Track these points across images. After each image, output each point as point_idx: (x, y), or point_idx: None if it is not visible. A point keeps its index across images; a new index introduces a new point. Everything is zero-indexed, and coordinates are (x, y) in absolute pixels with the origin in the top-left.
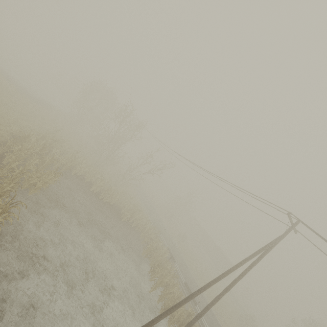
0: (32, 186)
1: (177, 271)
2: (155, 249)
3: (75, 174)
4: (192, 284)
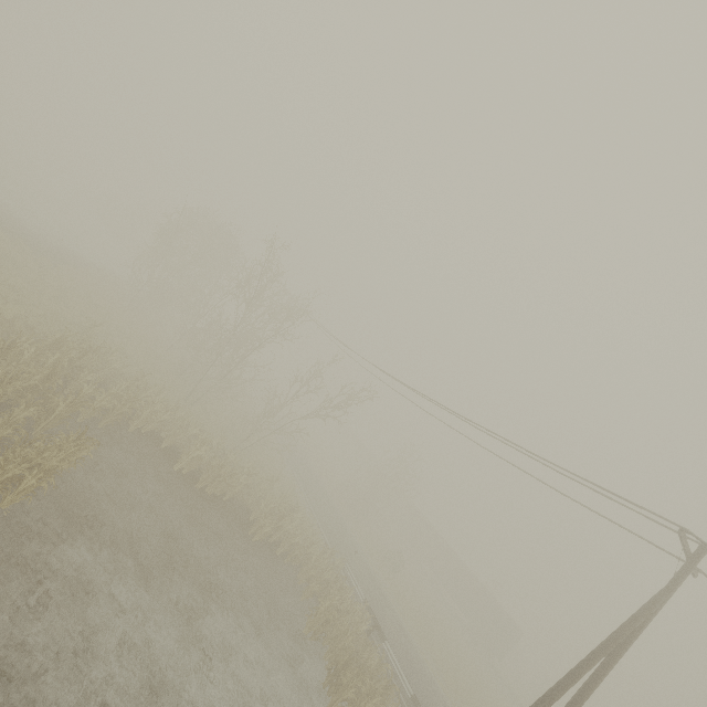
0: (10, 484)
1: (391, 663)
2: (336, 611)
3: (136, 431)
4: (427, 693)
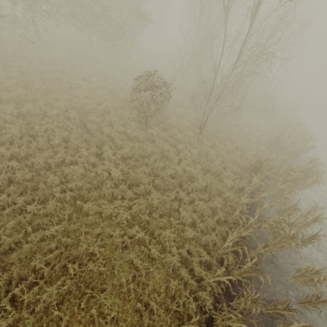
0: None
1: None
2: None
3: None
4: None
